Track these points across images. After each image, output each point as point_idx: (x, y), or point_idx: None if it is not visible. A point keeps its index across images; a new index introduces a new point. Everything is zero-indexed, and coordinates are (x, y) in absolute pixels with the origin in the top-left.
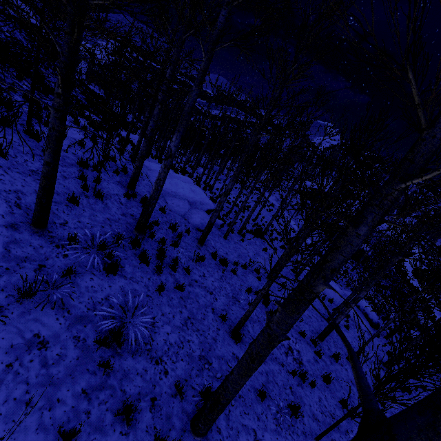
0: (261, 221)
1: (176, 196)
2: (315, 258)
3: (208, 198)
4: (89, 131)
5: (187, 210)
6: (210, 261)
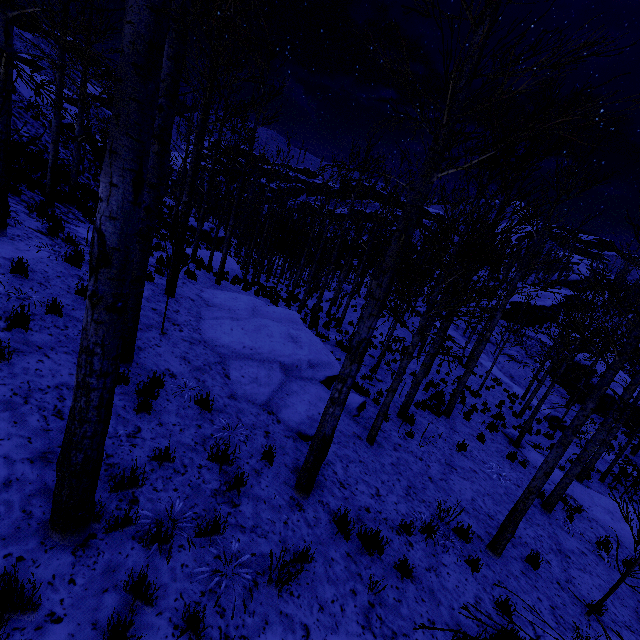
0: (437, 374)
1: (252, 357)
2: (557, 438)
3: (327, 350)
4: (85, 247)
5: (277, 387)
6: (331, 550)
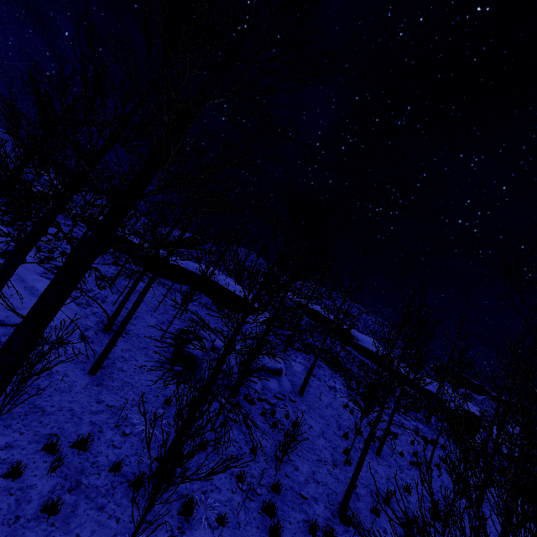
0: None
1: None
2: None
3: None
4: None
5: None
6: None
